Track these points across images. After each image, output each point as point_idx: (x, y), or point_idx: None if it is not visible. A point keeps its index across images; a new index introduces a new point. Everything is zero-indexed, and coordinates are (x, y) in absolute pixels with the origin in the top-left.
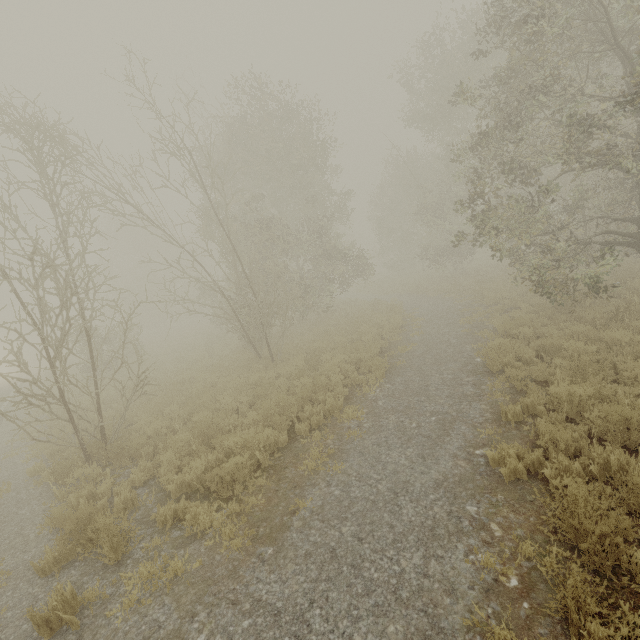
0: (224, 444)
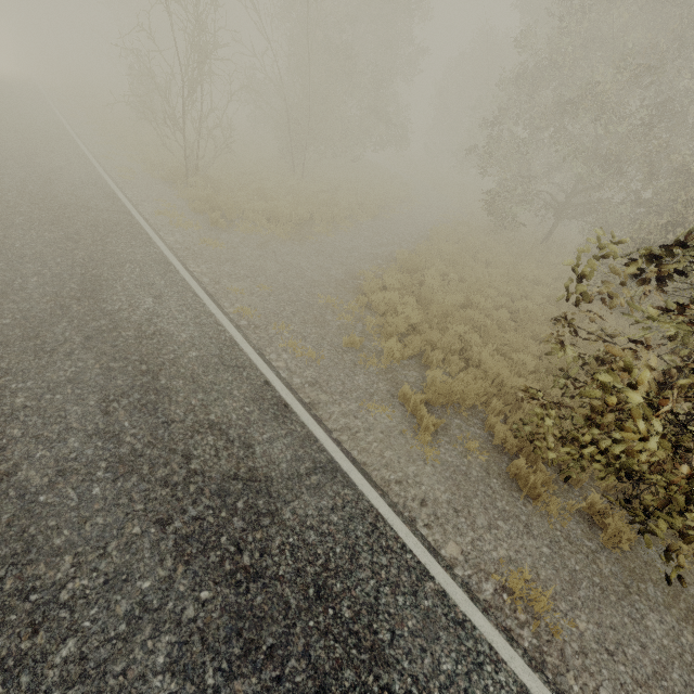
0: (275, 203)
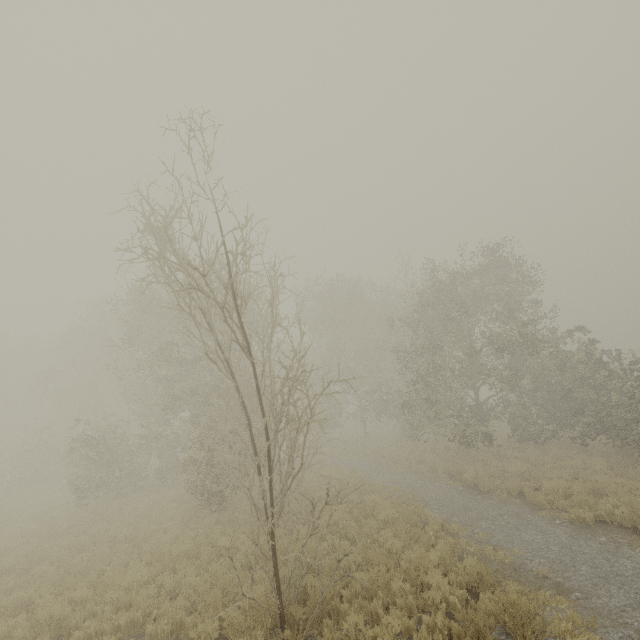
0: (426, 562)
